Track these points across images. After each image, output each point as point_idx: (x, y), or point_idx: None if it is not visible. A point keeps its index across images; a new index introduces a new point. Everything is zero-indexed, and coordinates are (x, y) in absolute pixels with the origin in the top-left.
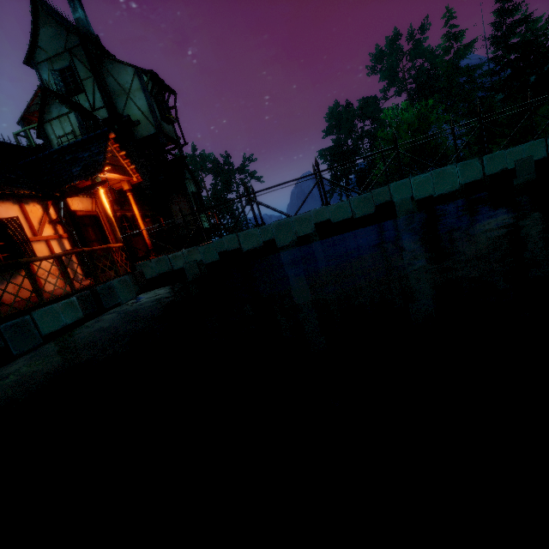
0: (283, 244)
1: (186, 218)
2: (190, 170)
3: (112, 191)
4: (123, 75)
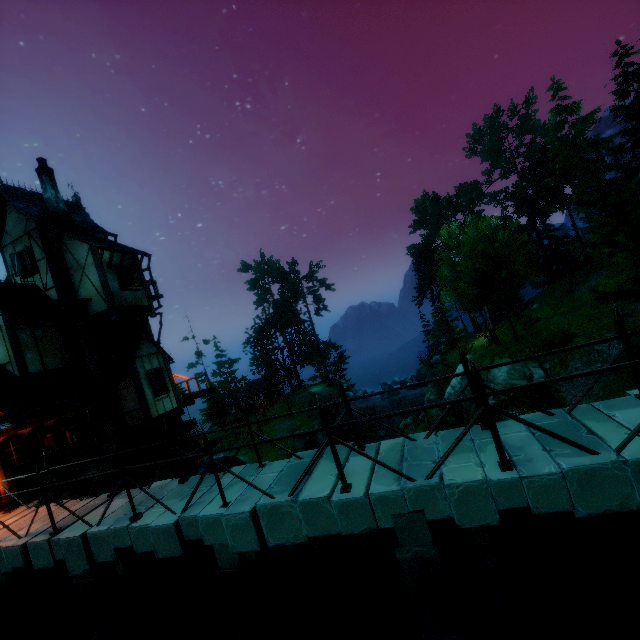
0: (75, 572)
1: (136, 405)
2: (154, 341)
3: None
4: (79, 250)
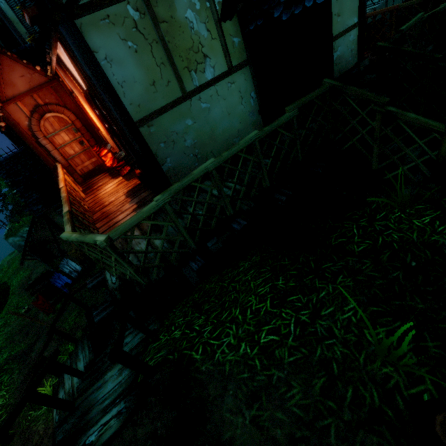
0: None
1: None
2: None
3: None
4: None
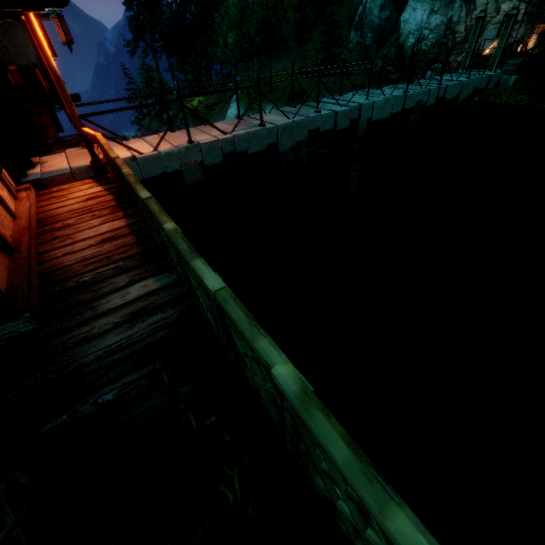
0: (284, 150)
1: None
2: None
3: (64, 23)
4: None
